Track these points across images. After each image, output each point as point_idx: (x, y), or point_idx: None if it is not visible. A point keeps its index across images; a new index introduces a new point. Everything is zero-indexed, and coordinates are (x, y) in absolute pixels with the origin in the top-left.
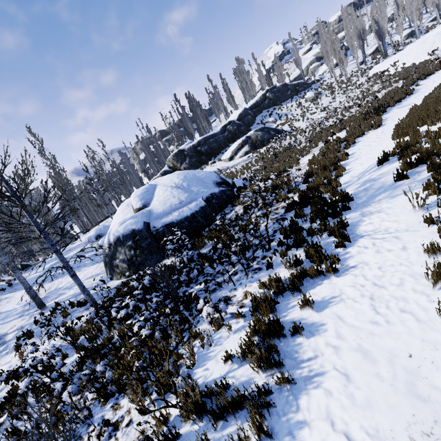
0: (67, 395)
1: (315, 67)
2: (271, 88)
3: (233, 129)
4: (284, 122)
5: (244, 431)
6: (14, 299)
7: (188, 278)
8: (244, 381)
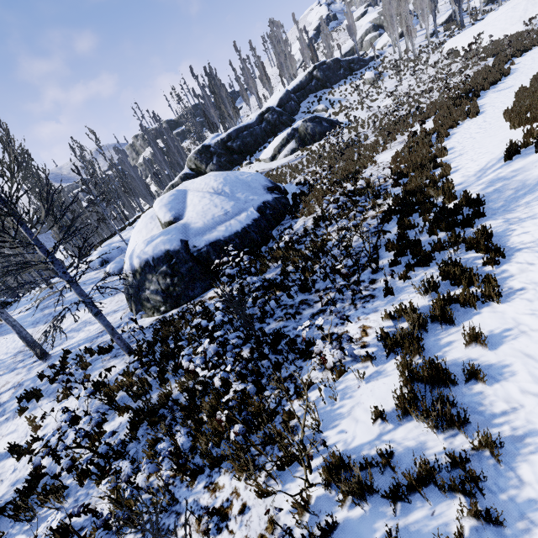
0: (144, 479)
1: (372, 38)
2: (319, 64)
3: (273, 119)
4: (338, 111)
5: (444, 515)
6: None
7: (261, 311)
8: (411, 446)
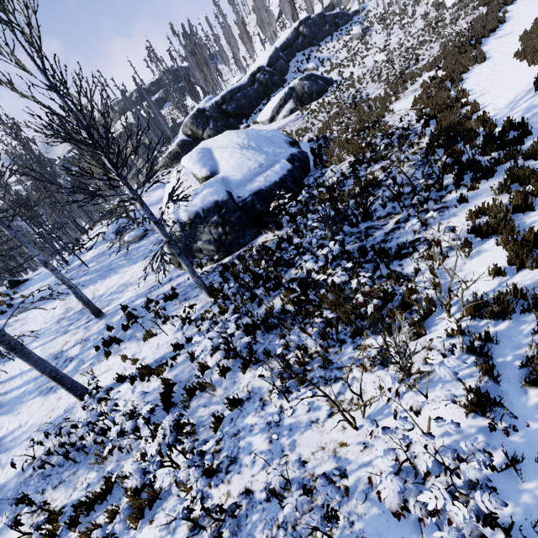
0: (314, 342)
1: None
2: (304, 19)
3: (265, 80)
4: (330, 69)
5: None
6: (32, 319)
7: None
8: (530, 283)
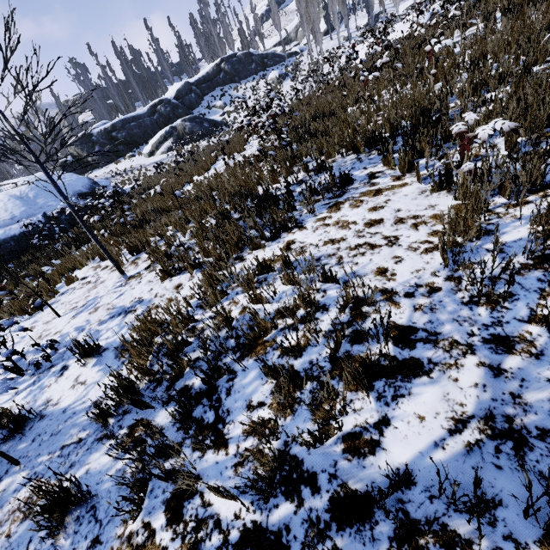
0: None
1: None
2: (228, 56)
3: (166, 112)
4: (232, 110)
5: None
6: None
7: None
8: None
